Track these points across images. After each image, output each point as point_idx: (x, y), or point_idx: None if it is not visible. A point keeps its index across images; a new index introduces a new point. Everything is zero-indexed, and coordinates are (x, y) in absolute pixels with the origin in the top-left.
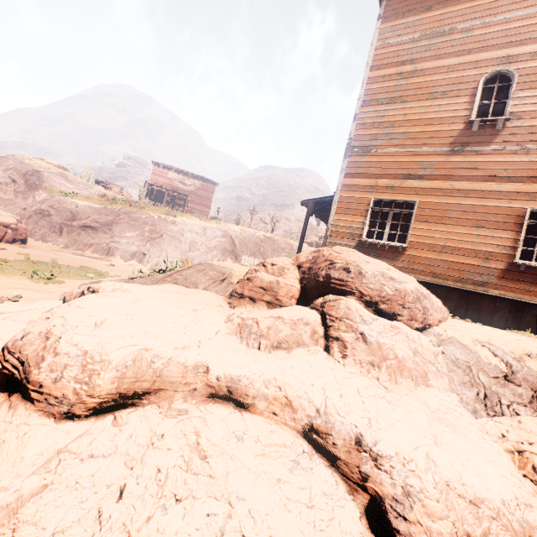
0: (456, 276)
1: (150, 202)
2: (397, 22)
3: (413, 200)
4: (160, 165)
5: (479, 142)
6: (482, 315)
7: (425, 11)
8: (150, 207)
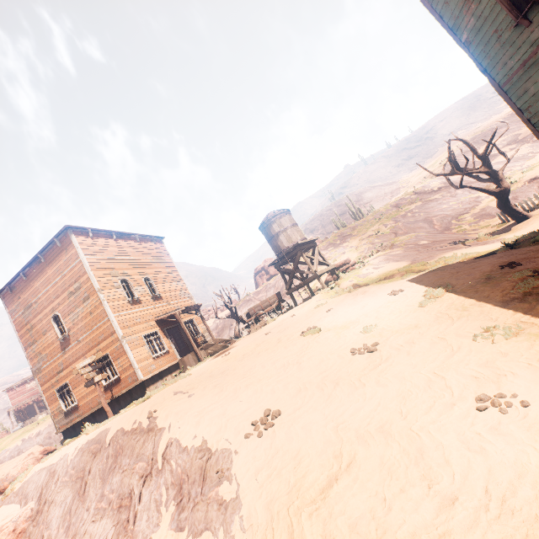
0: (97, 403)
1: (25, 423)
2: (13, 307)
3: (66, 382)
4: (14, 387)
5: (67, 345)
6: (113, 411)
7: (19, 299)
8: (19, 433)
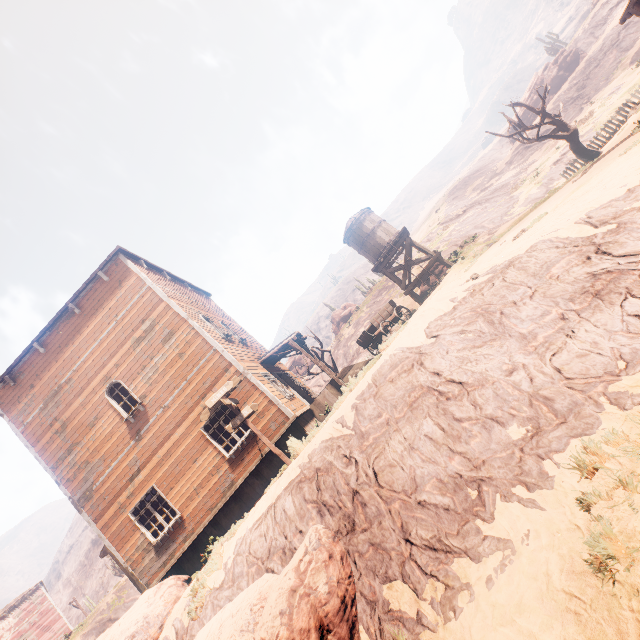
0: (219, 495)
1: None
2: (19, 408)
3: (151, 487)
4: None
5: (143, 423)
6: (253, 496)
7: (31, 389)
8: None
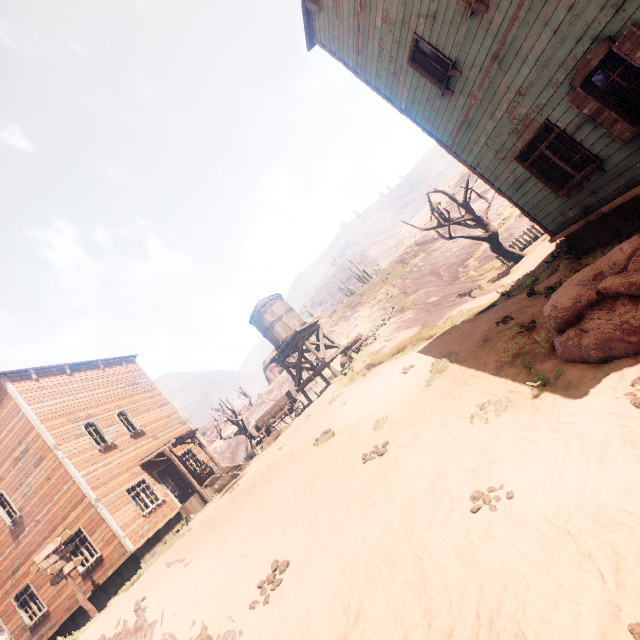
0: (75, 601)
1: None
2: None
3: (27, 583)
4: None
5: (21, 531)
6: (100, 605)
7: None
8: None
